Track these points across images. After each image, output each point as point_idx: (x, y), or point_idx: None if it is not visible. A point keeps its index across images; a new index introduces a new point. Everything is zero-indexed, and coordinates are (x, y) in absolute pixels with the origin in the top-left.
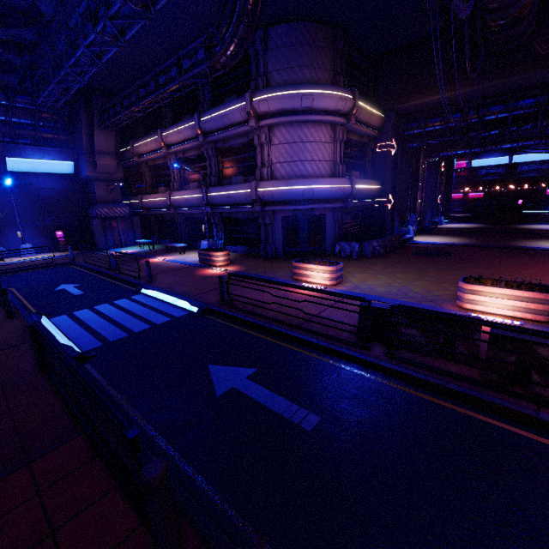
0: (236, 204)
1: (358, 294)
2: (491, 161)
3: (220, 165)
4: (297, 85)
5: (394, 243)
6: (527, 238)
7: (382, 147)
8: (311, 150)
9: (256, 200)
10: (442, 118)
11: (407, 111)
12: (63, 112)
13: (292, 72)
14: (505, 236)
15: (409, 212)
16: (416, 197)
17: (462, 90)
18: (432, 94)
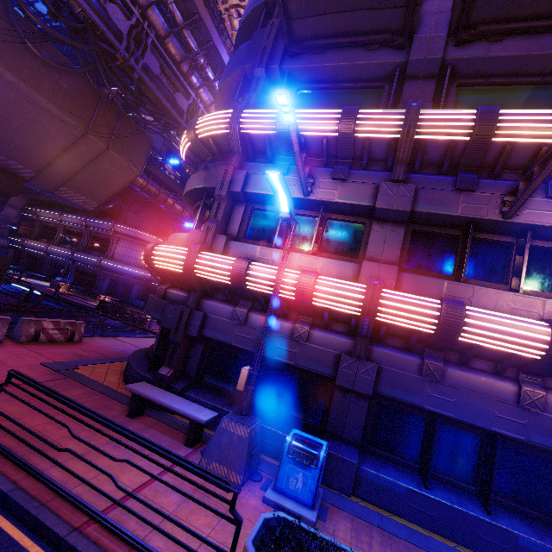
0: (88, 264)
1: None
2: None
3: (89, 242)
4: (136, 228)
5: None
6: None
7: None
8: (136, 254)
9: (99, 266)
10: None
11: None
12: None
13: (138, 222)
14: None
15: None
16: None
17: None
18: None
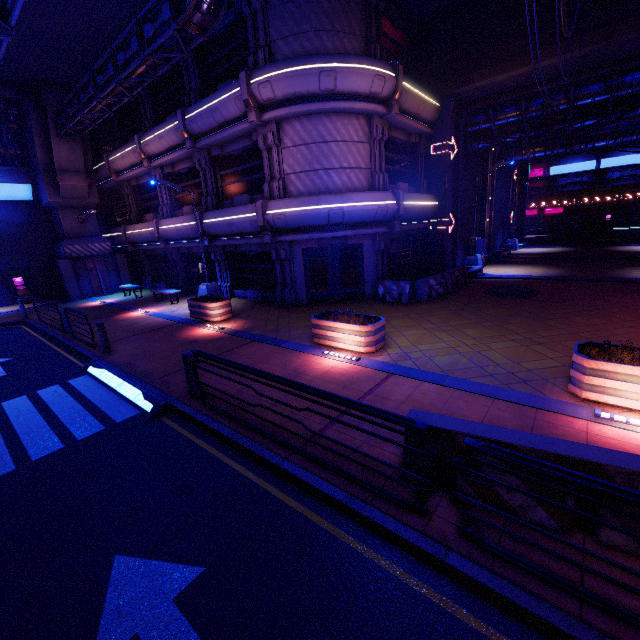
0: (240, 234)
1: (407, 371)
2: (574, 167)
3: (218, 180)
4: (311, 56)
5: (457, 278)
6: (633, 265)
7: (437, 148)
8: (339, 153)
9: (264, 227)
10: (518, 106)
11: (470, 97)
12: (5, 116)
13: (306, 39)
14: (603, 263)
15: (475, 235)
16: (484, 216)
17: (549, 61)
18: (506, 70)
